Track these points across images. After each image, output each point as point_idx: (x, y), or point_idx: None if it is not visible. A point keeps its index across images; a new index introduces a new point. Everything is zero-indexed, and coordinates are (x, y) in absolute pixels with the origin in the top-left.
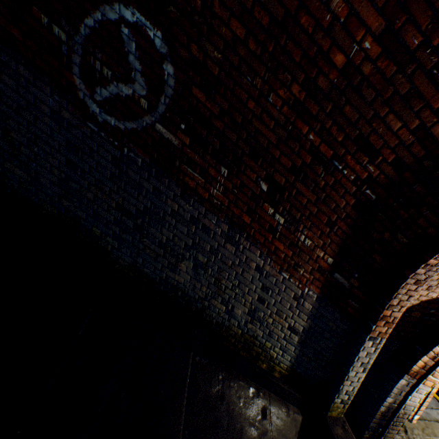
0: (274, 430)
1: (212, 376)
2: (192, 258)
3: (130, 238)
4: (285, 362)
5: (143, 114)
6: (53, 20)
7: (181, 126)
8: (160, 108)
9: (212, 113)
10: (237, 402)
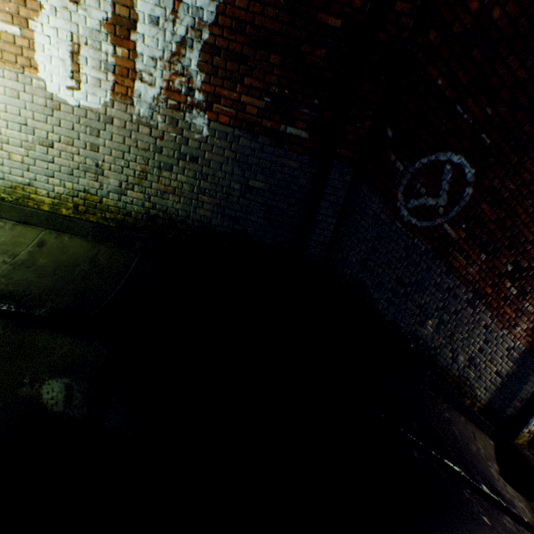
0: (481, 448)
1: (441, 406)
2: (437, 317)
3: (397, 301)
4: (484, 399)
5: (437, 217)
6: (398, 158)
7: (462, 226)
8: (451, 214)
9: (489, 219)
10: (458, 426)
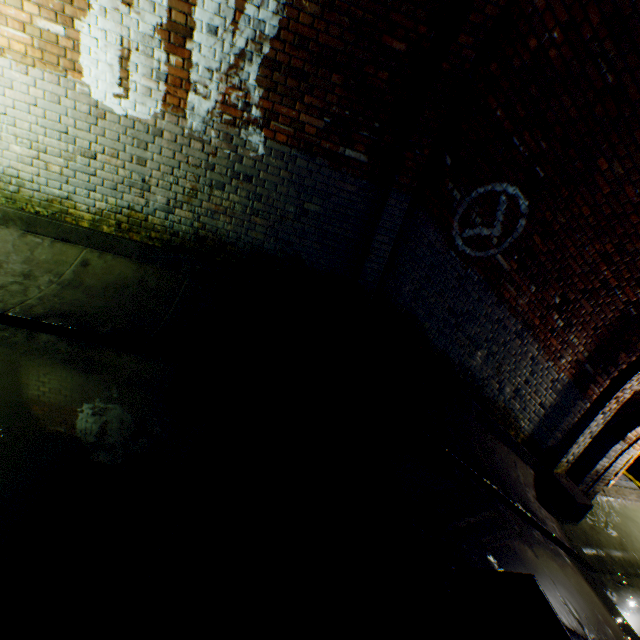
0: (521, 476)
1: (485, 435)
2: (487, 348)
3: (448, 331)
4: (528, 431)
5: (490, 247)
6: (455, 187)
7: (514, 257)
8: (504, 245)
9: (540, 251)
10: (500, 454)
